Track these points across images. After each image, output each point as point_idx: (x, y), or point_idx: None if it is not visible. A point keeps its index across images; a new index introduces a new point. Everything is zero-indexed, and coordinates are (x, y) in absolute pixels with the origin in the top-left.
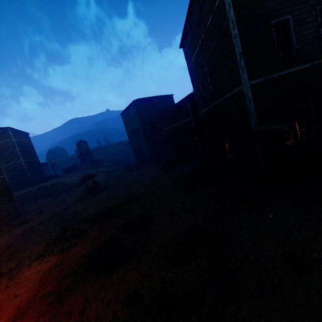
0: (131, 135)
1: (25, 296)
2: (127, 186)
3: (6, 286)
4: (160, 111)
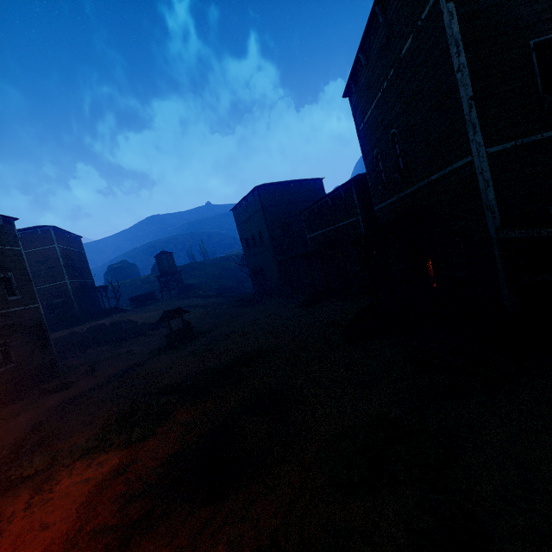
0: (247, 245)
1: (61, 528)
2: (240, 332)
3: (28, 504)
4: (300, 205)
